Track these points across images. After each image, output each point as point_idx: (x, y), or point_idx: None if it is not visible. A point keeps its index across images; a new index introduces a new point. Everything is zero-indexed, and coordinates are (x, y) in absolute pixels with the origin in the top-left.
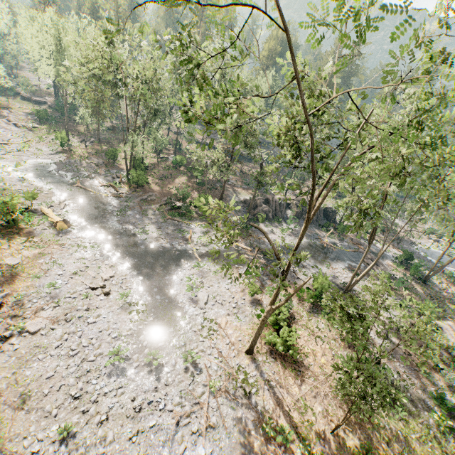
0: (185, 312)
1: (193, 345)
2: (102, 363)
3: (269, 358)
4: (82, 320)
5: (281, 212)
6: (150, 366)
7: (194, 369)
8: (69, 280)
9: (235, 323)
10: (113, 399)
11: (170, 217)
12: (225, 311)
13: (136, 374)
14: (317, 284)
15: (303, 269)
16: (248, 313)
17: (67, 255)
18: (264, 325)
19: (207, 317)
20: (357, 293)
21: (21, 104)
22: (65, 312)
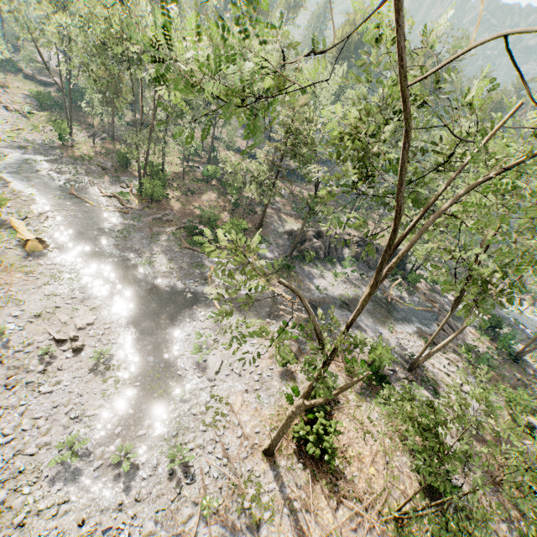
0: (186, 384)
1: (189, 437)
2: (45, 459)
3: (295, 463)
4: (31, 387)
5: (337, 251)
6: (118, 467)
7: (184, 475)
8: (27, 325)
9: (254, 405)
10: (50, 521)
11: (189, 245)
12: (243, 385)
13: (95, 479)
14: (374, 356)
15: (357, 331)
16: (275, 390)
17: (32, 288)
18: (291, 423)
19: (215, 393)
20: (427, 370)
21: (22, 83)
22: (8, 373)
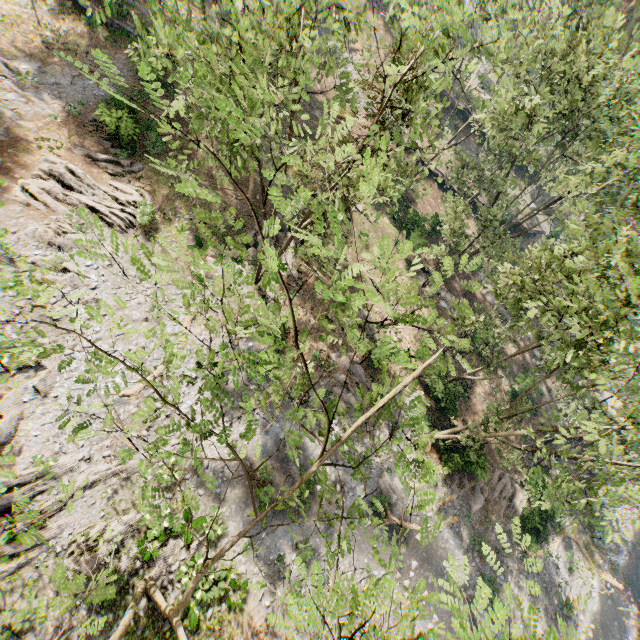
0: None
1: None
2: None
3: None
4: None
5: None
6: None
7: None
8: None
9: None
10: None
11: (531, 553)
12: None
13: None
14: None
15: None
16: None
17: None
18: None
19: None
20: None
21: None
22: None
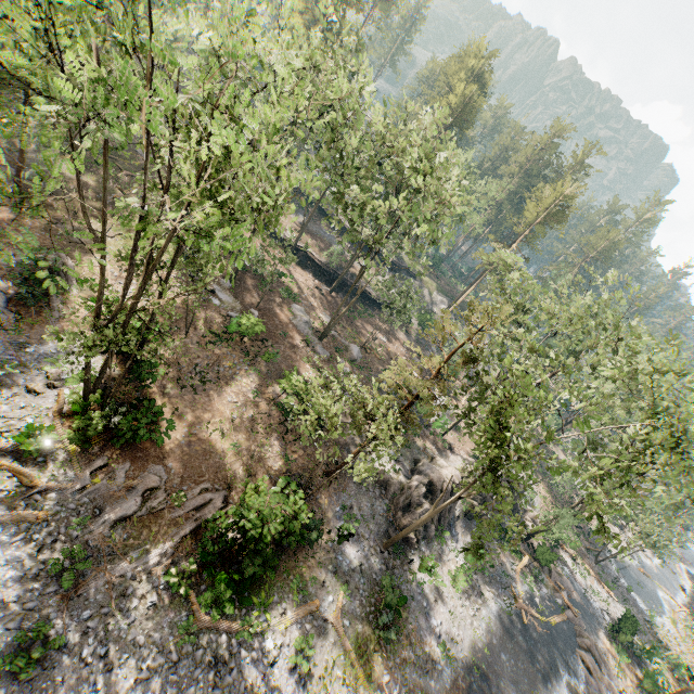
0: None
1: None
2: None
3: None
4: None
5: (449, 511)
6: None
7: None
8: None
9: None
10: None
11: (209, 618)
12: None
13: None
14: None
15: None
16: None
17: None
18: None
19: None
20: None
21: None
22: None
